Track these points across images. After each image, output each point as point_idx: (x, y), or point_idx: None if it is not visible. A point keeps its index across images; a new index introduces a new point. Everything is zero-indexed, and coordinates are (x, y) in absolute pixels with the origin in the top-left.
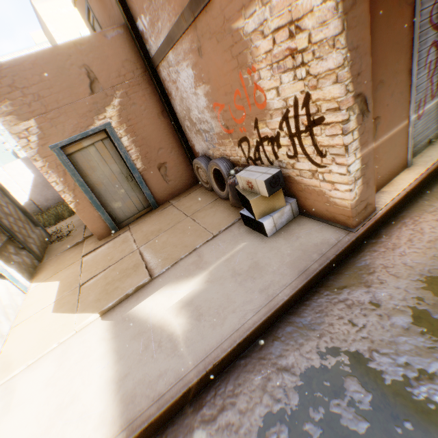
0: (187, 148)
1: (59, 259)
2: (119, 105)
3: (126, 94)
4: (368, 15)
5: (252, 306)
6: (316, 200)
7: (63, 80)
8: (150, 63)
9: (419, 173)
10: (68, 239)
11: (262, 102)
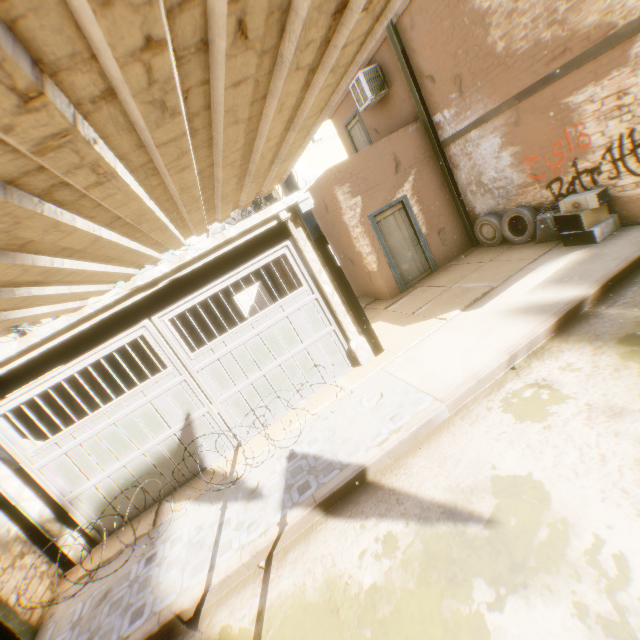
0: (465, 213)
1: None
2: (413, 180)
3: (418, 172)
4: None
5: (609, 265)
6: (638, 206)
7: (379, 166)
8: (439, 145)
9: None
10: None
11: (583, 145)
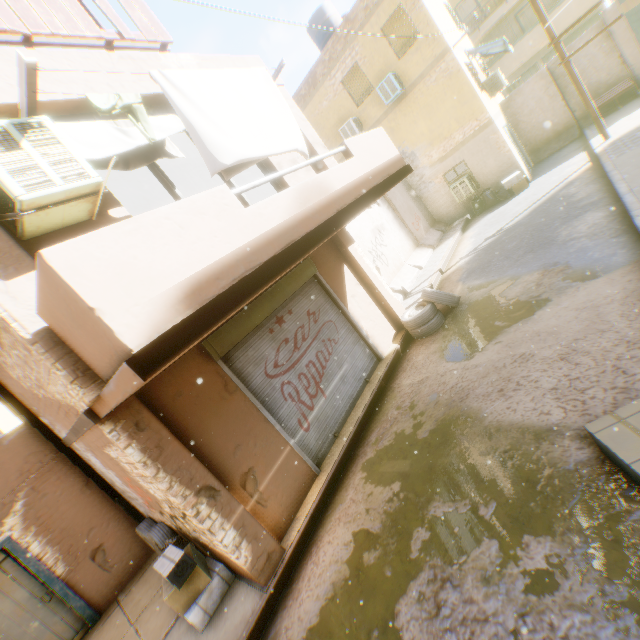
0: (130, 510)
1: None
2: (25, 506)
3: (34, 489)
4: (181, 444)
5: None
6: (233, 563)
7: None
8: (62, 445)
9: (322, 483)
10: None
11: (151, 493)
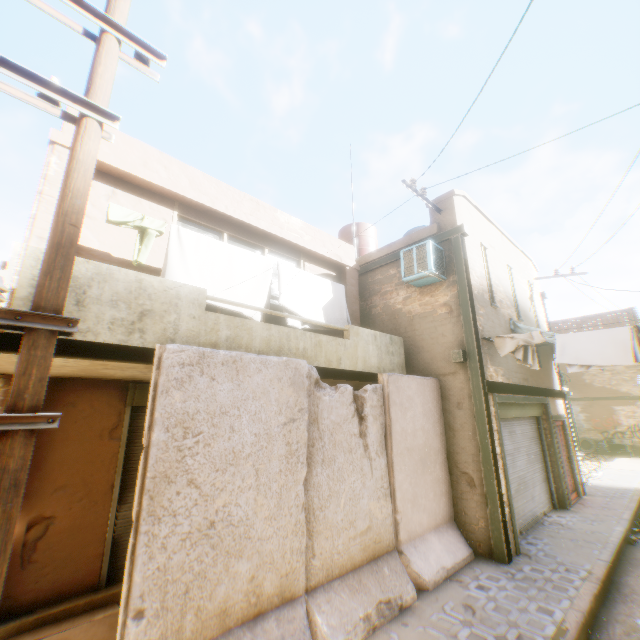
0: None
1: None
2: None
3: None
4: None
5: None
6: (639, 450)
7: None
8: None
9: None
10: None
11: (617, 423)
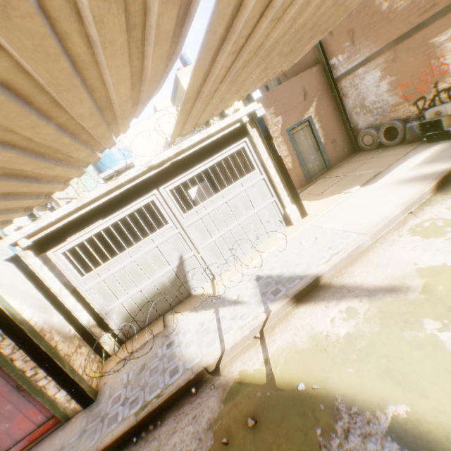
0: (350, 129)
1: None
2: (315, 106)
3: (319, 100)
4: None
5: None
6: None
7: (293, 95)
8: (333, 81)
9: None
10: None
11: (442, 71)
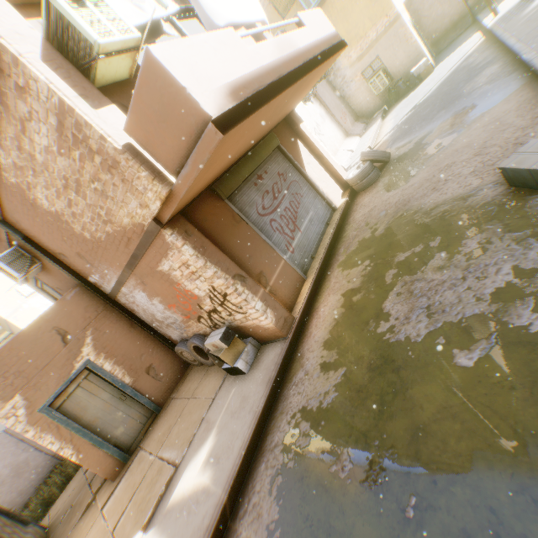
0: (166, 341)
1: (73, 535)
2: (93, 340)
3: (96, 329)
4: (216, 247)
5: (246, 425)
6: (260, 331)
7: (39, 348)
8: (108, 298)
9: (311, 281)
10: (73, 511)
11: (195, 295)
